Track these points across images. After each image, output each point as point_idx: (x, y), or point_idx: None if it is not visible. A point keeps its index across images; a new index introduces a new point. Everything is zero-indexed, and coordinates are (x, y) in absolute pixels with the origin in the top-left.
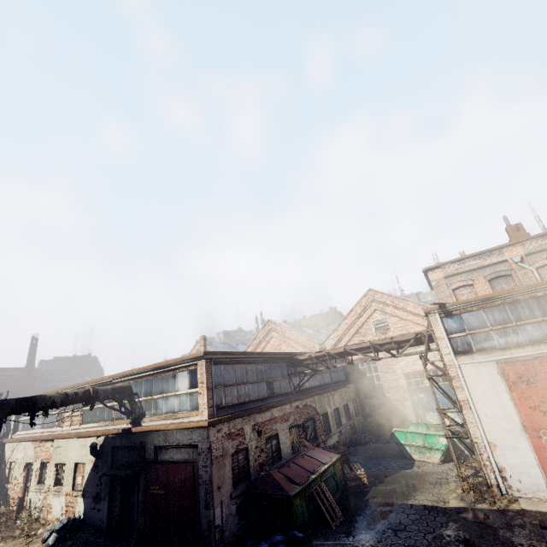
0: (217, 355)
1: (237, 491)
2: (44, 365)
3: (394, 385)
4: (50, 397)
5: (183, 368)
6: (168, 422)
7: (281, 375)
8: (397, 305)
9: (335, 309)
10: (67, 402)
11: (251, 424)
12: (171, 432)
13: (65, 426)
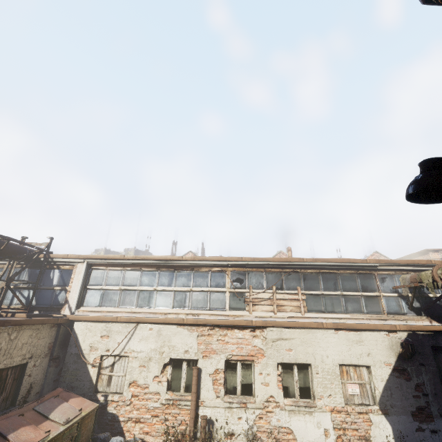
0: None
1: None
2: None
3: None
4: None
5: None
6: None
7: None
8: None
9: None
10: None
11: None
12: None
13: (259, 311)
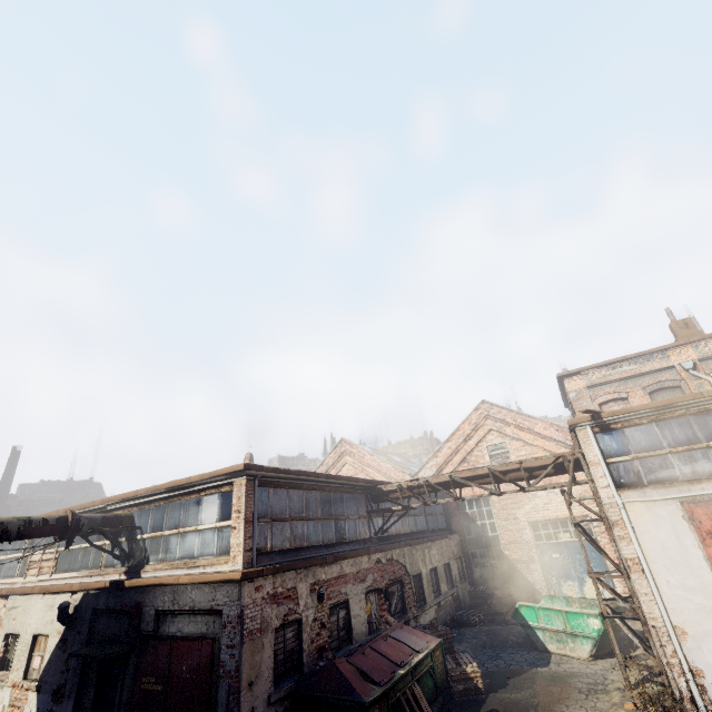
0: (265, 472)
1: (279, 692)
2: (26, 491)
3: (516, 539)
4: (2, 522)
5: (212, 490)
6: (182, 573)
7: (357, 512)
8: (520, 424)
9: (431, 434)
10: (28, 534)
11: (309, 582)
12: (183, 589)
13: (29, 576)
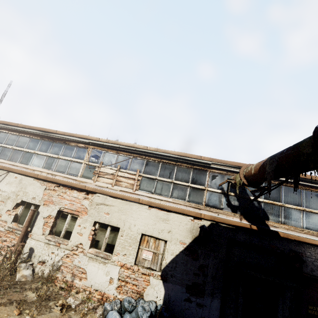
0: None
1: None
2: None
3: None
4: None
5: None
6: None
7: None
8: None
9: None
10: None
11: None
12: None
13: (101, 182)
